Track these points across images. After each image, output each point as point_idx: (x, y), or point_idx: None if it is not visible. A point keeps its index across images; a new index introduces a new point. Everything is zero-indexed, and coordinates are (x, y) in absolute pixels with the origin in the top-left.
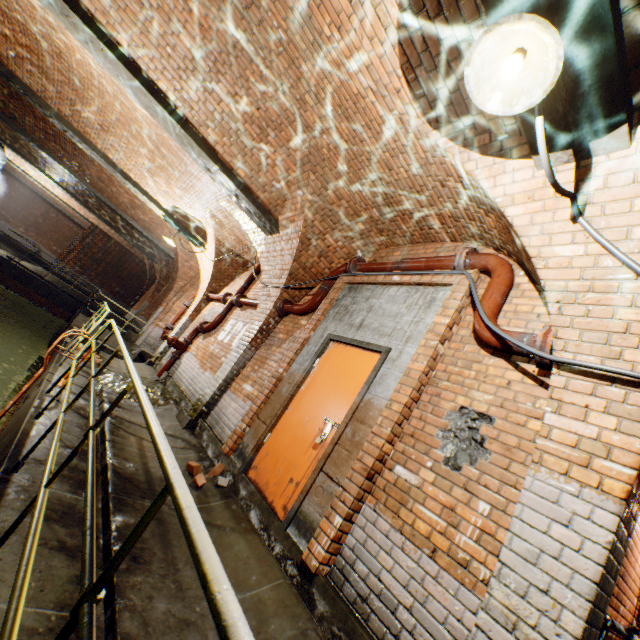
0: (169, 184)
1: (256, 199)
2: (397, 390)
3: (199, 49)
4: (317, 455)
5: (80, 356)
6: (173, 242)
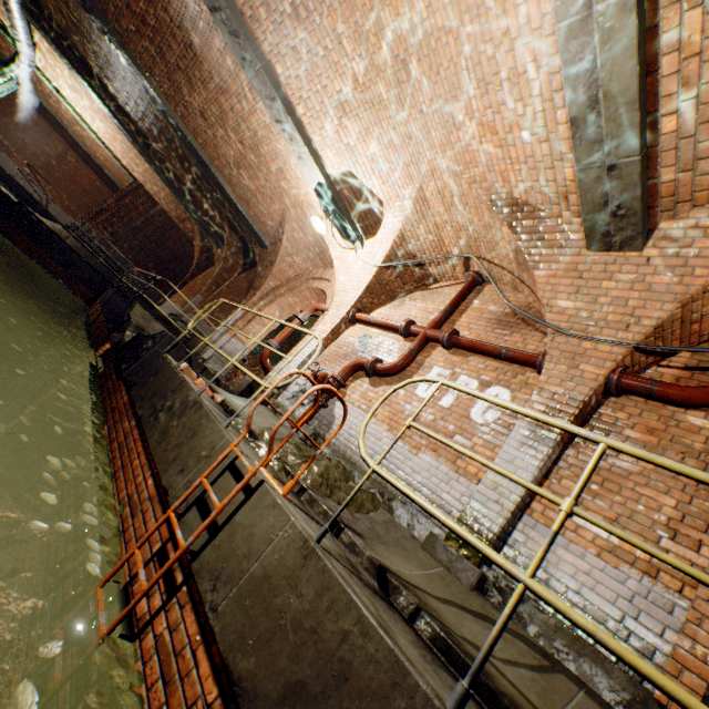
0: (366, 134)
1: (645, 181)
2: None
3: None
4: None
5: (384, 456)
6: (325, 227)
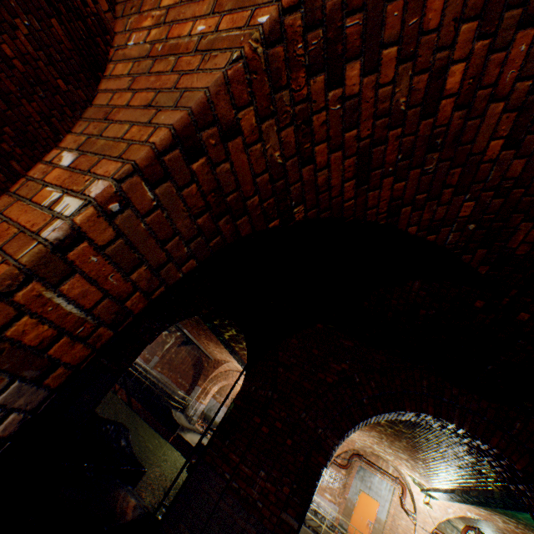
0: None
1: None
2: (387, 518)
3: (362, 438)
4: (369, 530)
5: None
6: None
